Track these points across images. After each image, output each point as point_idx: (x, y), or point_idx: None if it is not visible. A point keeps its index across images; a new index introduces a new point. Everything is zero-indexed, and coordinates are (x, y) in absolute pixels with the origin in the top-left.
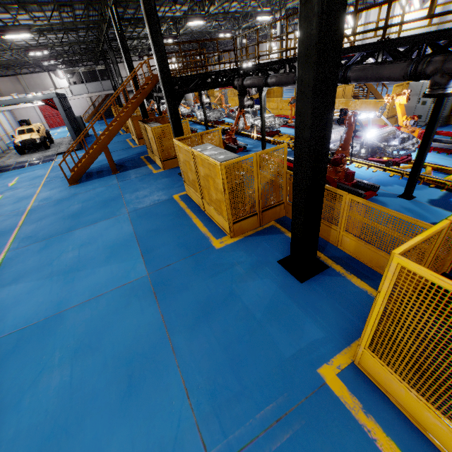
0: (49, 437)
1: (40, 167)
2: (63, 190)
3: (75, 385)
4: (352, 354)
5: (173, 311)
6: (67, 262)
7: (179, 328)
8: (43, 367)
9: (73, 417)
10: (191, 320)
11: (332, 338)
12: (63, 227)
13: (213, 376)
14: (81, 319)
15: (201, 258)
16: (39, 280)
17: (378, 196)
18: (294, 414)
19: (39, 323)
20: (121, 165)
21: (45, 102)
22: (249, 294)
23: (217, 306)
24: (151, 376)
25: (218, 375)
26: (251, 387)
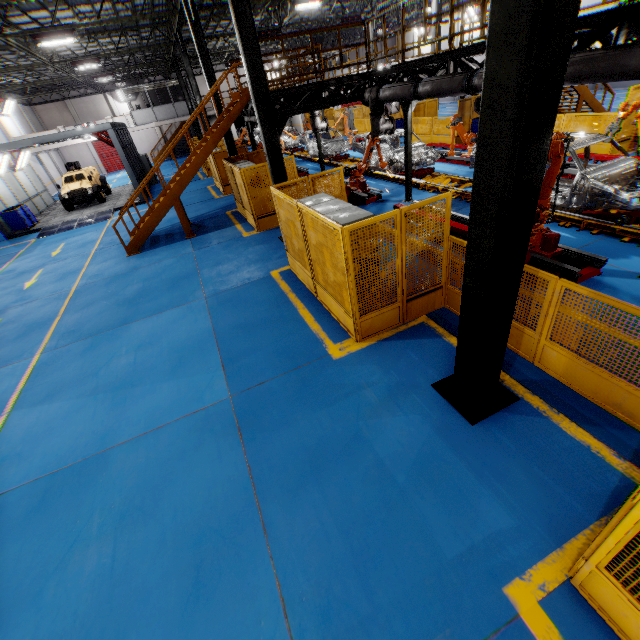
0: None
1: (92, 228)
2: (119, 262)
3: (118, 572)
4: (567, 564)
5: (266, 460)
6: (118, 372)
7: (273, 490)
8: (75, 538)
9: (113, 627)
10: (292, 479)
11: (530, 530)
12: (116, 318)
13: (326, 580)
14: (132, 464)
15: (310, 373)
16: (80, 399)
17: (602, 276)
18: None
19: (75, 467)
20: (199, 225)
21: (97, 137)
22: (386, 440)
23: (333, 457)
24: (229, 569)
25: (334, 579)
26: (388, 608)
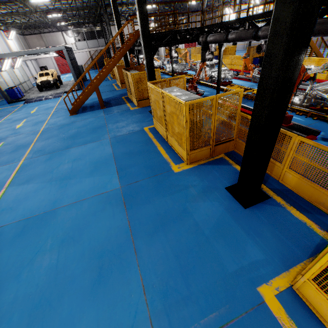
0: (37, 306)
1: (52, 100)
2: (65, 118)
3: (59, 267)
4: (290, 278)
5: (137, 219)
6: (63, 171)
7: (141, 233)
8: (38, 250)
9: (56, 293)
10: (151, 229)
11: (272, 261)
12: (63, 145)
13: (166, 278)
14: (69, 216)
15: (162, 178)
16: (43, 183)
17: (317, 140)
18: (234, 325)
19: (39, 216)
20: (108, 102)
21: (57, 53)
22: (200, 213)
23: (172, 220)
24: (116, 270)
25: (170, 278)
26: (197, 293)
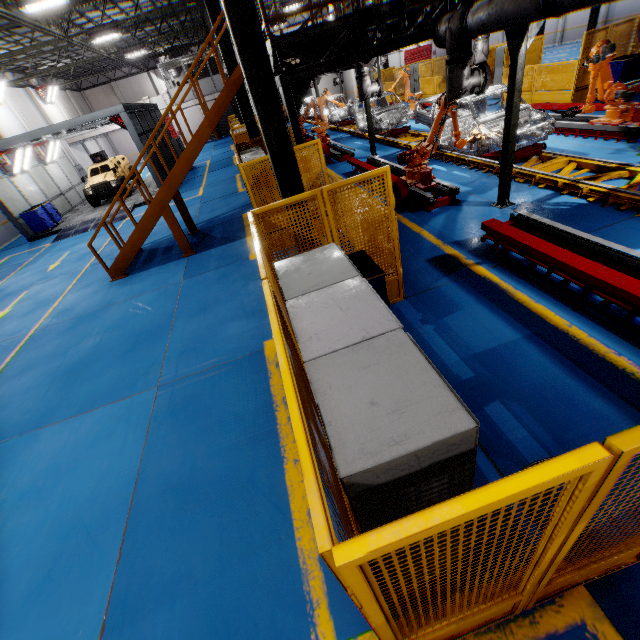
0: None
1: (103, 231)
2: (98, 290)
3: None
4: None
5: None
6: None
7: None
8: None
9: None
10: None
11: None
12: (36, 409)
13: None
14: None
15: None
16: None
17: None
18: None
19: None
20: (206, 234)
21: (116, 122)
22: None
23: None
24: None
25: None
26: None
